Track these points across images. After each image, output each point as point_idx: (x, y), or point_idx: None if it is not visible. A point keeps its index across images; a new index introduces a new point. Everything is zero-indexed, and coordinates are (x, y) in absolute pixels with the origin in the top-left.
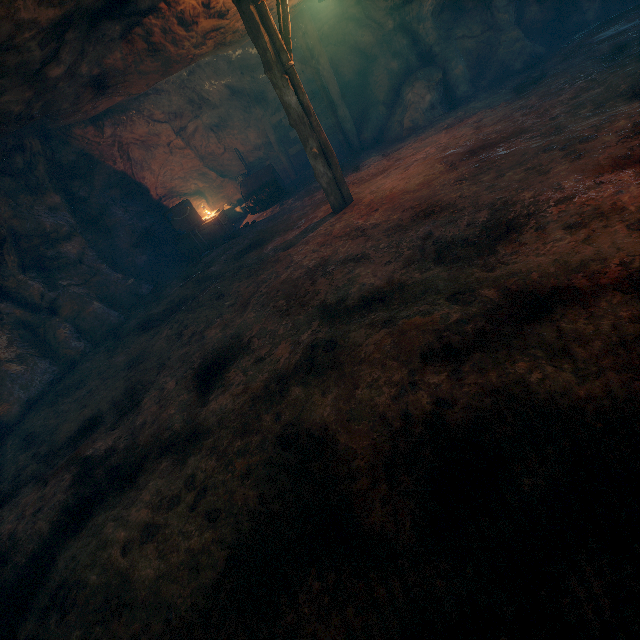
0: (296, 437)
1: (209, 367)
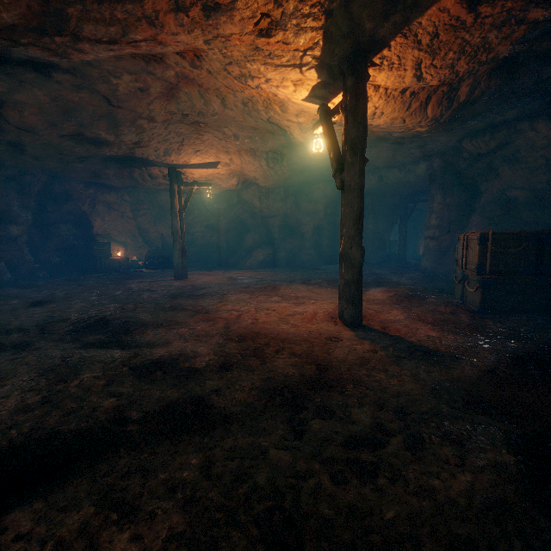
0: (55, 316)
1: (43, 302)
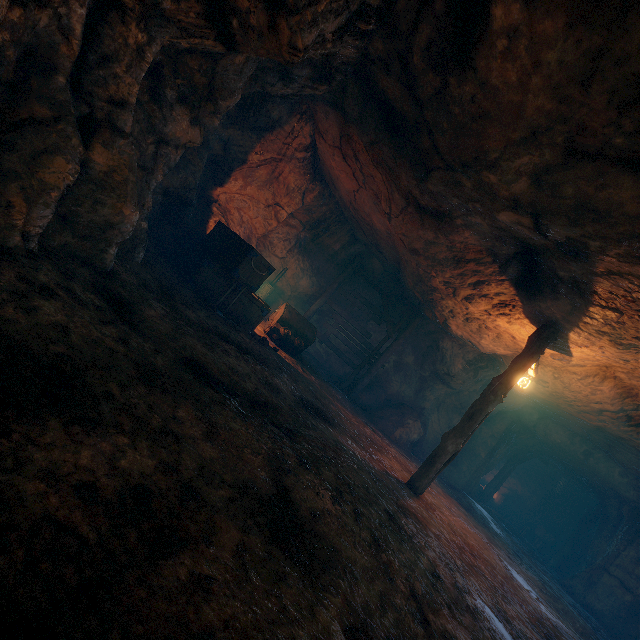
0: None
1: None
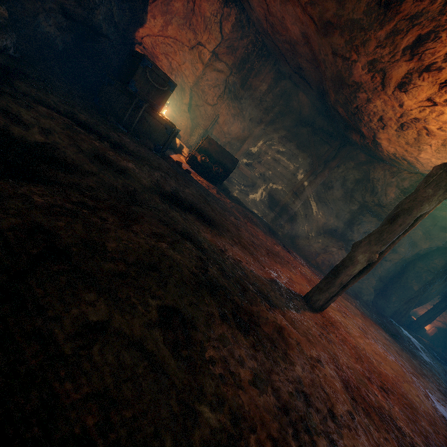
0: None
1: None
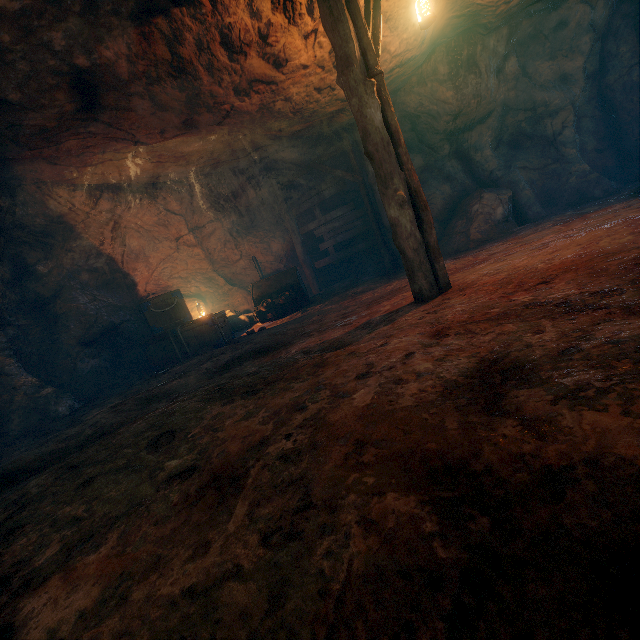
0: None
1: None
